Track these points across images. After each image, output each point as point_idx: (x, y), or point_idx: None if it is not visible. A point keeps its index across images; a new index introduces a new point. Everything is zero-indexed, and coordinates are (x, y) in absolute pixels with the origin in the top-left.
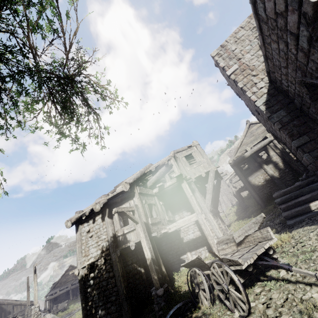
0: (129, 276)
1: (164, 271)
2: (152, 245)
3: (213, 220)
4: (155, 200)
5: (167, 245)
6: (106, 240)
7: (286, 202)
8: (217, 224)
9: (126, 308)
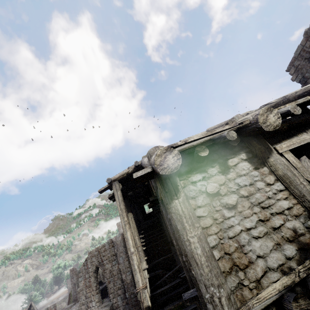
0: None
1: None
2: None
3: None
4: None
5: None
6: (299, 211)
7: None
8: None
9: None
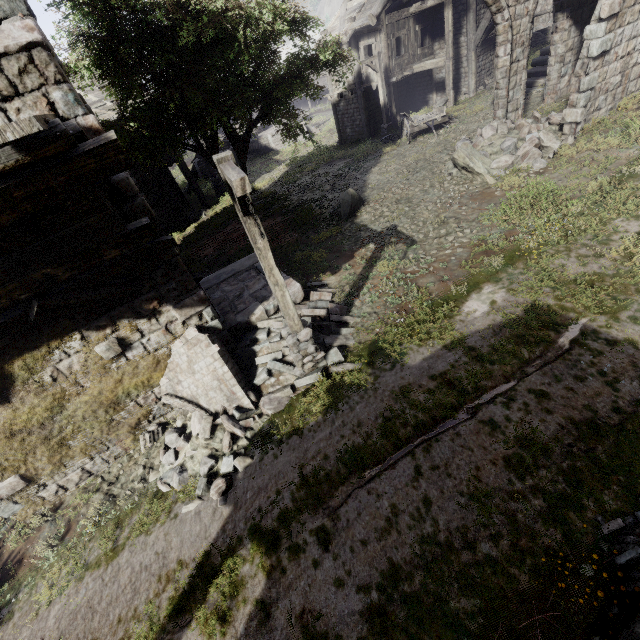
0: (370, 110)
1: (395, 112)
2: (389, 90)
3: (473, 62)
4: (408, 27)
5: (417, 80)
6: (353, 75)
7: (539, 66)
8: (480, 66)
9: (366, 131)
